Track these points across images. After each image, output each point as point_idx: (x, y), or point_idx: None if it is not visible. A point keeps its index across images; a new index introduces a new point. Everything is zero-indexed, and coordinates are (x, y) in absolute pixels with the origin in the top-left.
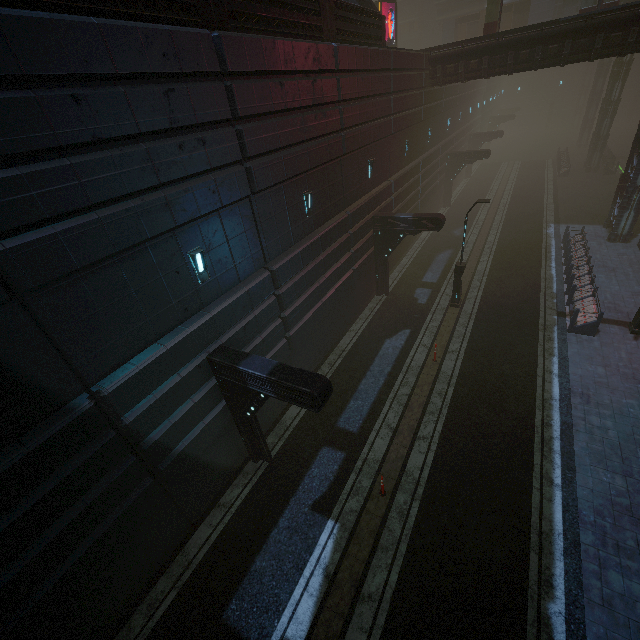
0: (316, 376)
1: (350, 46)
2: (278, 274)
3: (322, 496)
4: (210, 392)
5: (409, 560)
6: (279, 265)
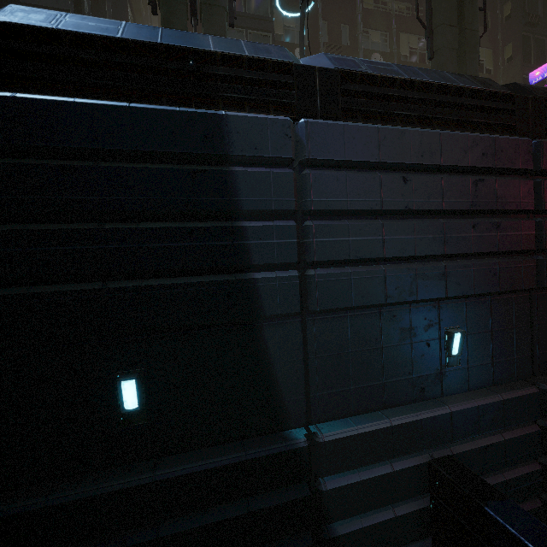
0: None
1: None
2: None
3: None
4: (416, 513)
5: None
6: None
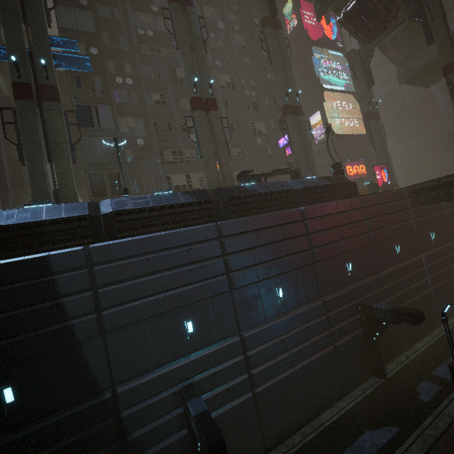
0: (217, 430)
1: (316, 205)
2: (247, 340)
3: None
4: (178, 416)
5: None
6: (249, 334)
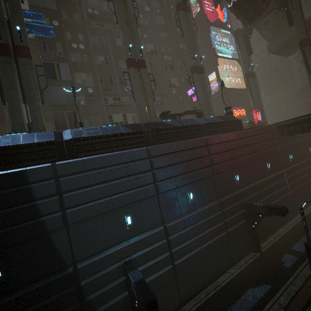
0: (150, 292)
1: (215, 135)
2: (169, 229)
3: None
4: (121, 283)
5: None
6: (170, 224)
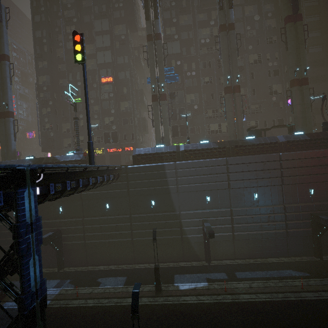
0: (212, 230)
1: (292, 153)
2: (233, 211)
3: (211, 278)
4: (200, 229)
5: (213, 303)
6: (235, 209)
